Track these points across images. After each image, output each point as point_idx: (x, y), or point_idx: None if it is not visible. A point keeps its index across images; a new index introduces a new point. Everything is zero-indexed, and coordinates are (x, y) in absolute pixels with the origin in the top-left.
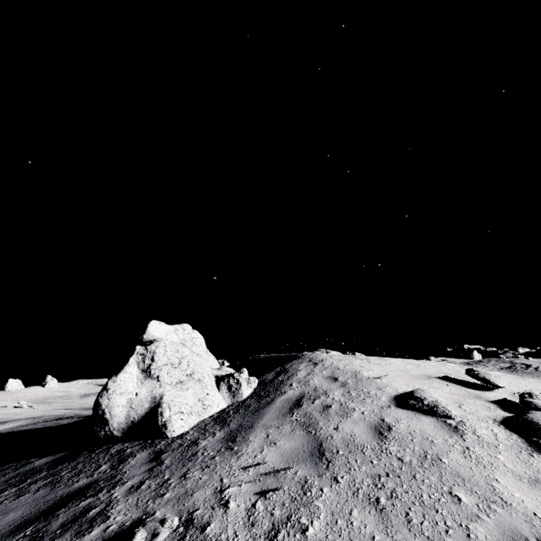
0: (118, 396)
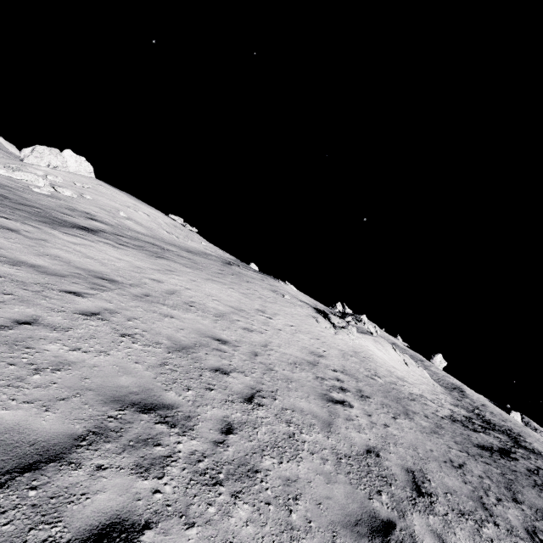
0: (23, 153)
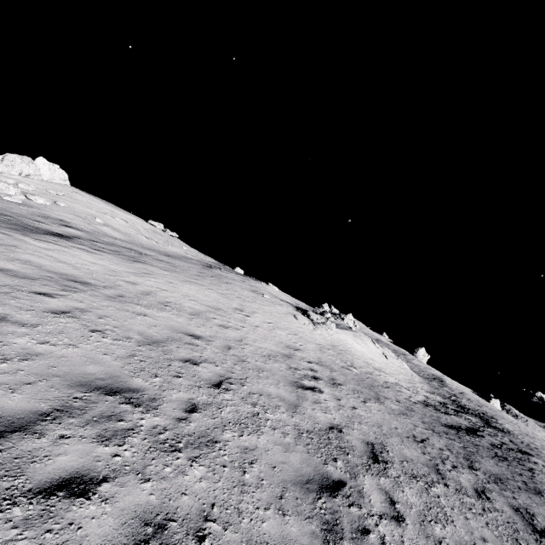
0: None
